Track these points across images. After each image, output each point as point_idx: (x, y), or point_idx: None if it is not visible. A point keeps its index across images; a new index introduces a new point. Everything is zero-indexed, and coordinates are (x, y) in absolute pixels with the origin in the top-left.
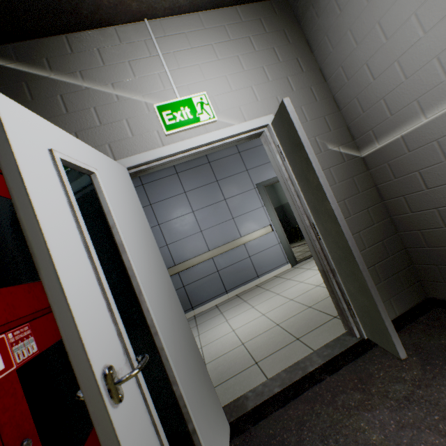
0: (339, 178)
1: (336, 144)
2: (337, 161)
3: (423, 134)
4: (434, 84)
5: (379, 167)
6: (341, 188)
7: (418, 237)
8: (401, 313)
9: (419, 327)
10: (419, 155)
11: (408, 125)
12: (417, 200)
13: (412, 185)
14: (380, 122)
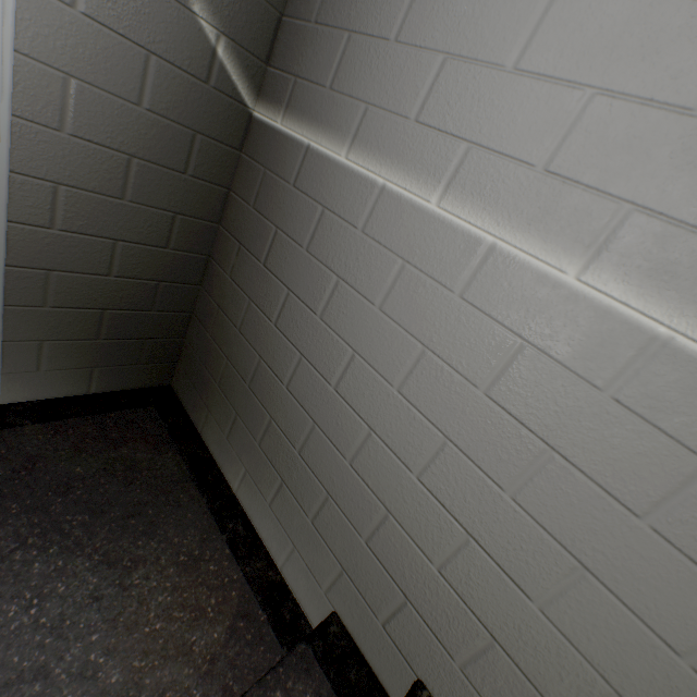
0: (162, 102)
1: (220, 21)
2: (190, 62)
3: (325, 178)
4: (401, 108)
5: (255, 165)
6: (146, 127)
7: (212, 315)
8: (103, 392)
9: (86, 430)
10: (297, 206)
11: (328, 138)
12: (246, 267)
13: (259, 242)
14: (314, 79)
